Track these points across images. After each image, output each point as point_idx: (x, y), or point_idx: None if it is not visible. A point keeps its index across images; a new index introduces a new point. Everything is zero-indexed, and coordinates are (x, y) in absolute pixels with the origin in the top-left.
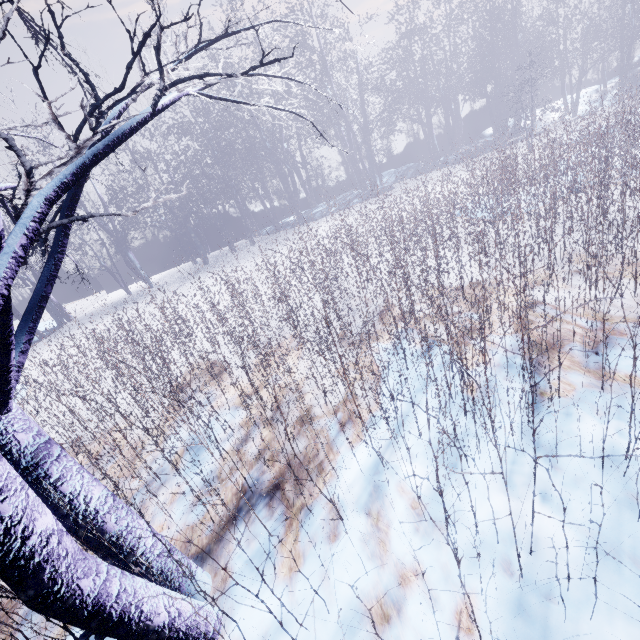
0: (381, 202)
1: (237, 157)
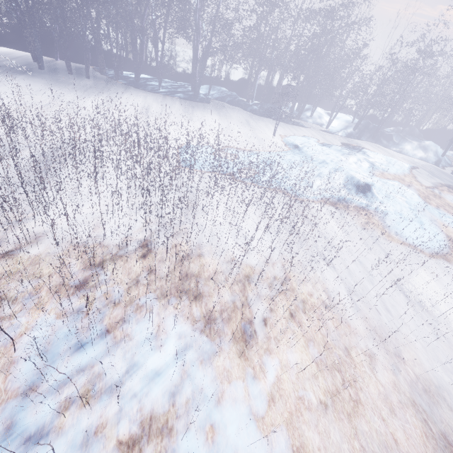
0: (189, 107)
1: (98, 1)
